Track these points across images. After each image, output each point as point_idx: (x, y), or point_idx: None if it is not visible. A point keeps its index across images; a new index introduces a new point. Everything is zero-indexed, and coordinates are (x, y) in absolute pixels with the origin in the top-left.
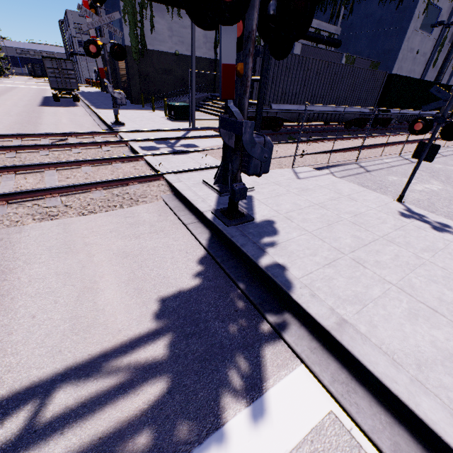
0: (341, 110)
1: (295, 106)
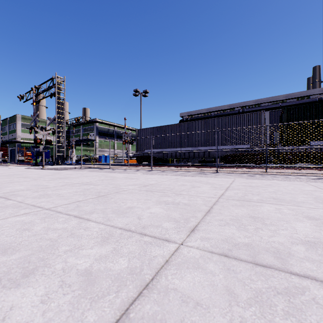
0: (202, 149)
1: (159, 149)
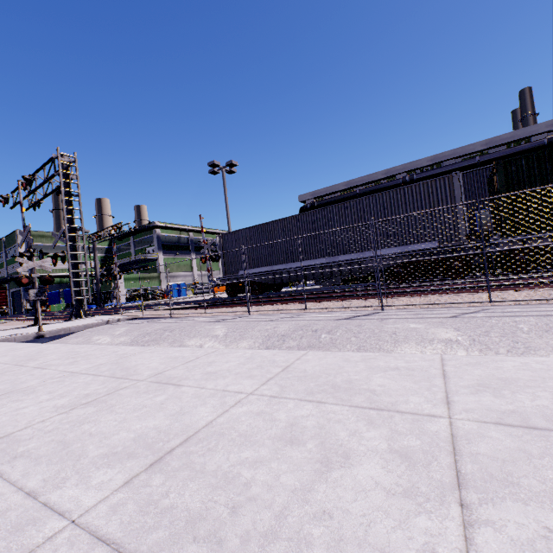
0: (346, 259)
1: (266, 268)
